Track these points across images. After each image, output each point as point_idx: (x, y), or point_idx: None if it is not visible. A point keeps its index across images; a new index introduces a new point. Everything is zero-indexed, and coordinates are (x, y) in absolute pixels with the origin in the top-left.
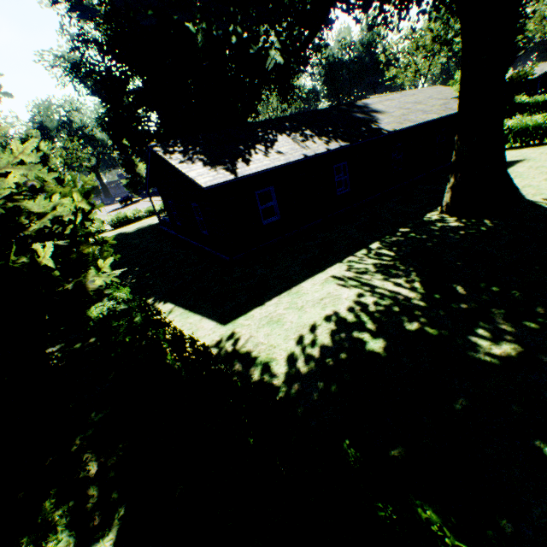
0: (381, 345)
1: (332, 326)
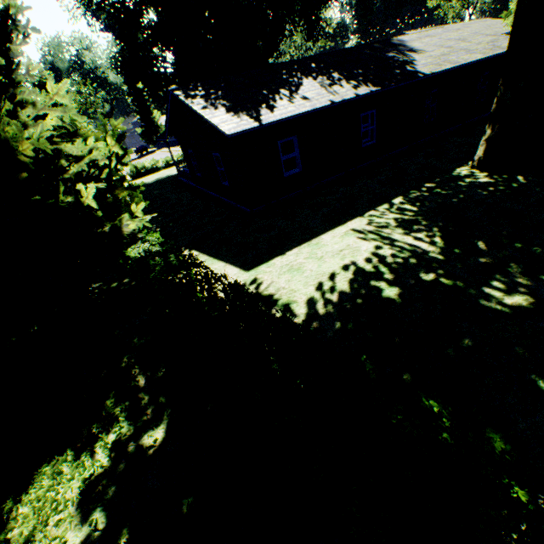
0: (396, 293)
1: (350, 275)
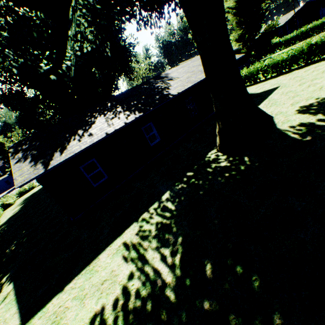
0: None
1: None
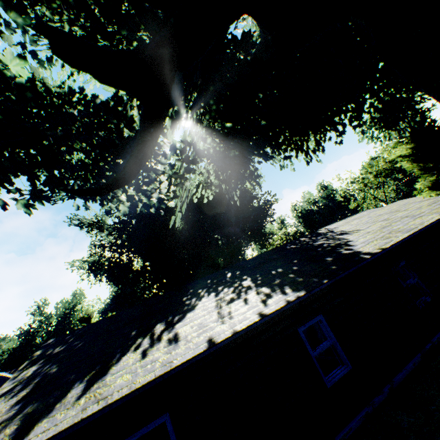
0: None
1: None
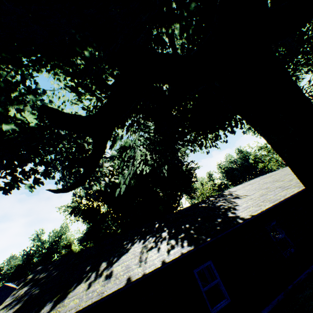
0: None
1: None
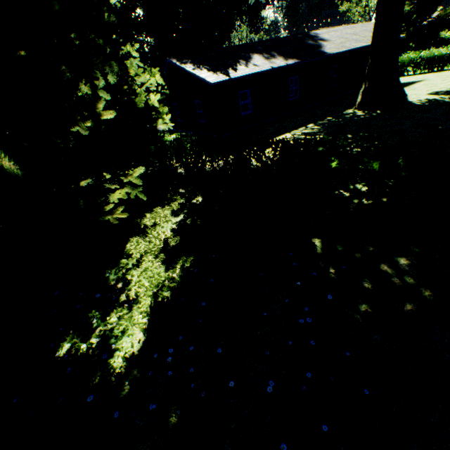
0: None
1: None
